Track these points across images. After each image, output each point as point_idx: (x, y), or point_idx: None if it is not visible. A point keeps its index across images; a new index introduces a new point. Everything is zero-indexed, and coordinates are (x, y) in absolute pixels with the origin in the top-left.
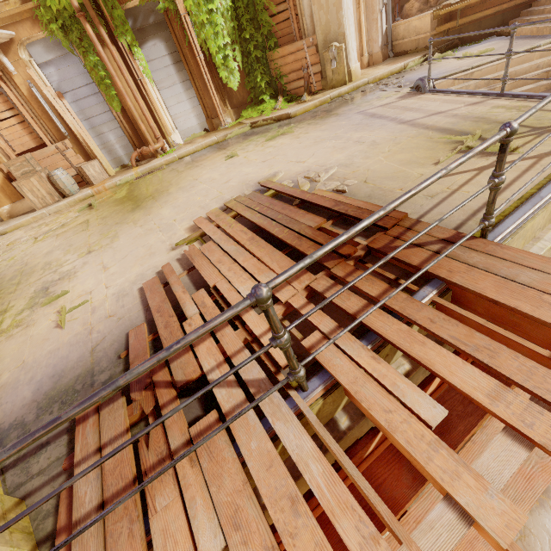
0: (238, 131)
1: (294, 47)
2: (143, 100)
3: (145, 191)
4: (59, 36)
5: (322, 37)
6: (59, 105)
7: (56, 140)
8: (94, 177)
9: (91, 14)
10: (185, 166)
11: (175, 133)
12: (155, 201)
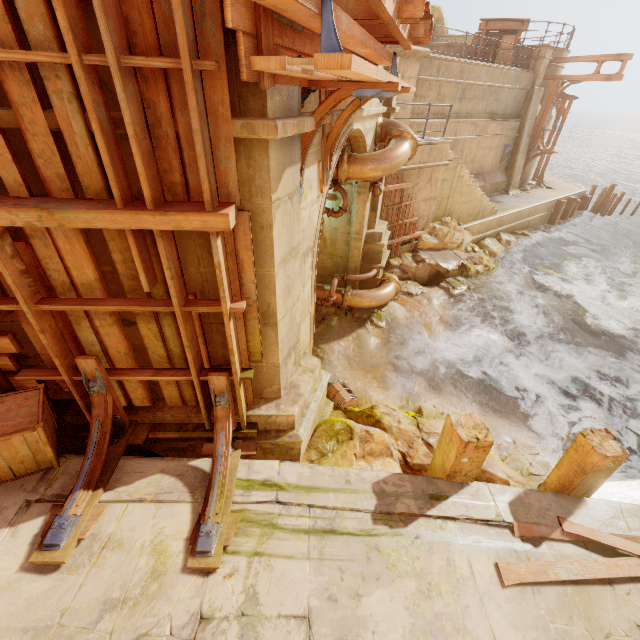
0: None
1: None
2: None
3: None
4: None
5: None
6: None
7: None
8: None
9: None
10: None
11: None
12: None
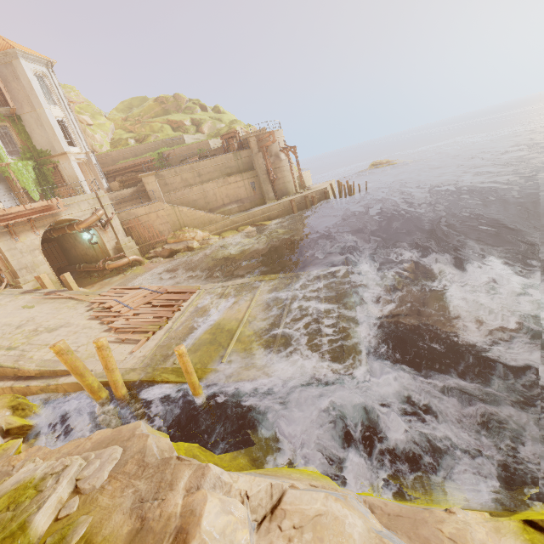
0: None
1: (64, 188)
2: None
3: None
4: None
5: (74, 185)
6: None
7: None
8: None
9: None
10: None
11: None
12: None
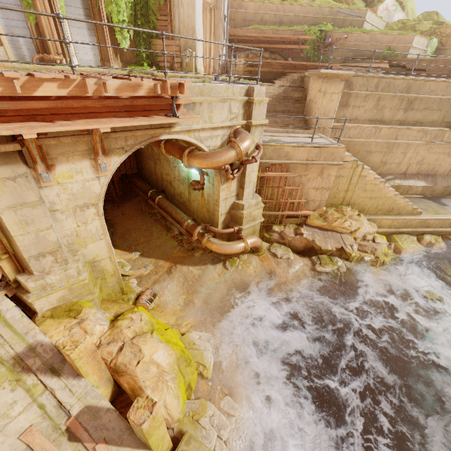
0: (119, 71)
1: (167, 42)
2: (55, 26)
3: None
4: None
5: (183, 43)
6: None
7: None
8: None
9: None
10: None
11: (74, 59)
12: None
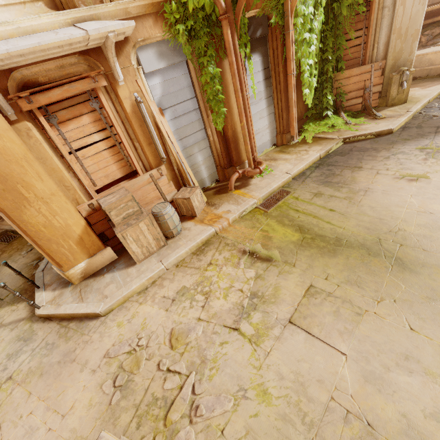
0: (336, 146)
1: (361, 70)
2: None
3: (341, 229)
4: (182, 40)
5: (391, 62)
6: (162, 124)
7: (147, 167)
8: (196, 208)
9: (230, 17)
10: (336, 190)
11: None
12: (427, 251)
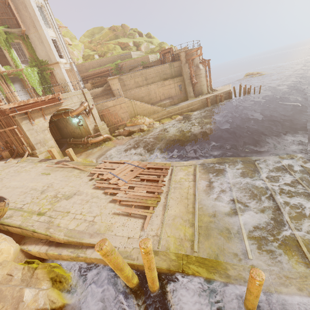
0: None
1: (57, 87)
2: (12, 95)
3: None
4: None
5: (63, 85)
6: None
7: None
8: None
9: (0, 77)
10: None
11: None
12: None
